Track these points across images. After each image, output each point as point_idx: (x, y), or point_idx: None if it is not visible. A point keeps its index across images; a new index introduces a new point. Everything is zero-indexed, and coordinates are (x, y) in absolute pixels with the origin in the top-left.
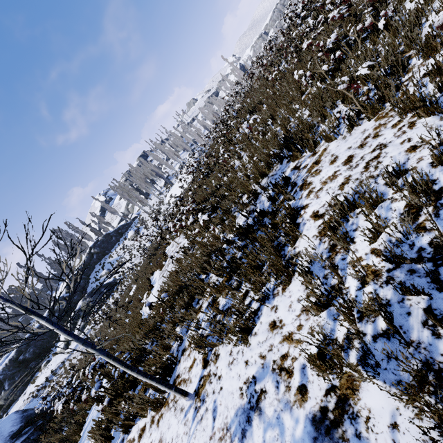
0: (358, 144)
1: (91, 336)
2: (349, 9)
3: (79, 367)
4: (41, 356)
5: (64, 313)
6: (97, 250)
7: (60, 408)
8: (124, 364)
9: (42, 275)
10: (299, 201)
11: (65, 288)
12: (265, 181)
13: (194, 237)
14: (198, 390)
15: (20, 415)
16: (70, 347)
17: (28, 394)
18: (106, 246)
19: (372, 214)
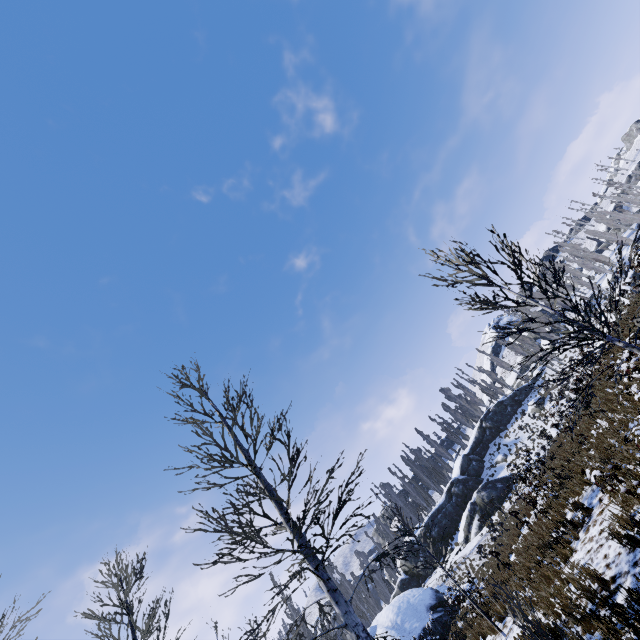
0: (610, 521)
1: (487, 543)
2: (633, 366)
3: (475, 574)
4: (444, 539)
5: (461, 498)
6: (488, 424)
7: (450, 602)
8: (468, 597)
9: (436, 444)
10: (578, 542)
11: (459, 468)
12: (588, 491)
13: (546, 507)
14: (507, 633)
15: (434, 593)
16: (470, 543)
17: (438, 575)
18: (500, 419)
19: (564, 586)
